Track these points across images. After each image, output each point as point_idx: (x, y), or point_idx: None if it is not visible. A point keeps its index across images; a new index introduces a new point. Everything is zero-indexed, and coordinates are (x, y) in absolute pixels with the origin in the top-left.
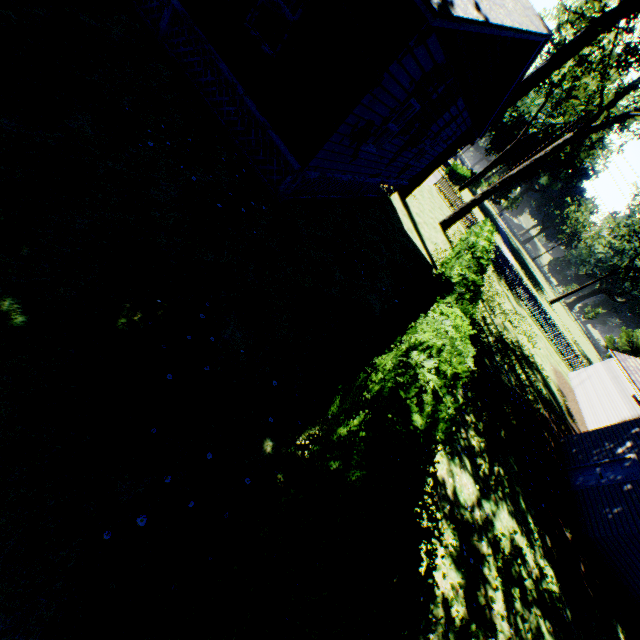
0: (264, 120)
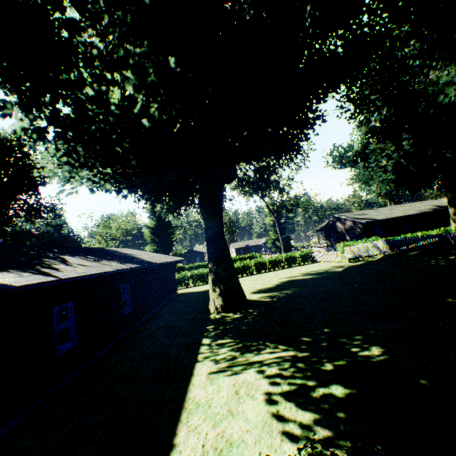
0: None
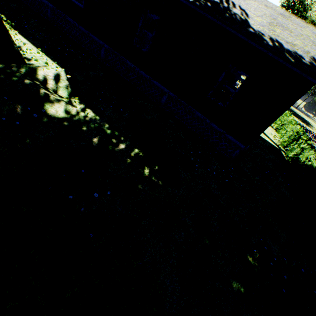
0: (222, 131)
